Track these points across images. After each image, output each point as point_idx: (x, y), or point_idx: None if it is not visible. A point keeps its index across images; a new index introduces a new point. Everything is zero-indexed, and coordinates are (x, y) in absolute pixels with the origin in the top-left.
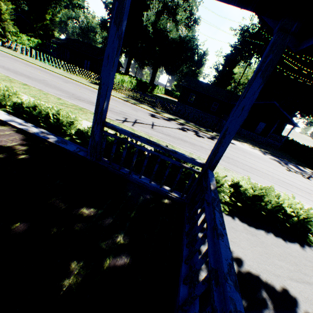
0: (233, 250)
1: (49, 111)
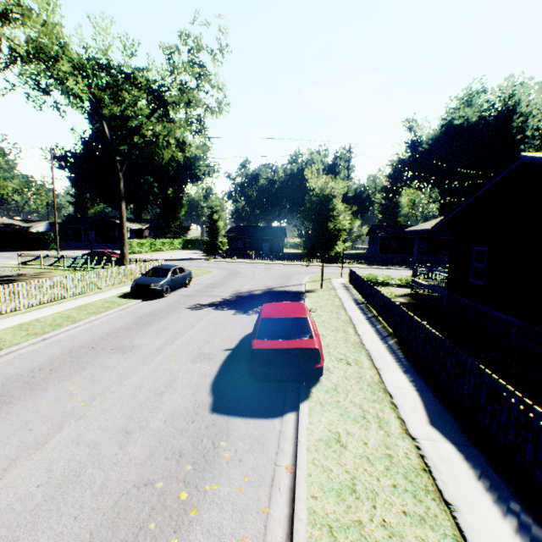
0: None
1: None
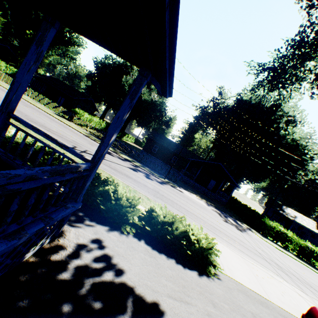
0: (119, 263)
1: None
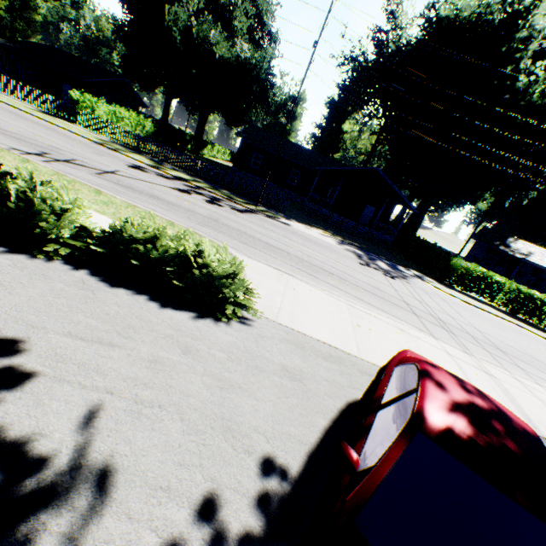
0: None
1: None
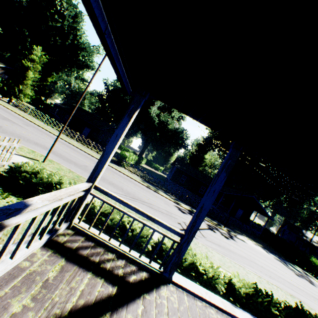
0: None
1: (196, 260)
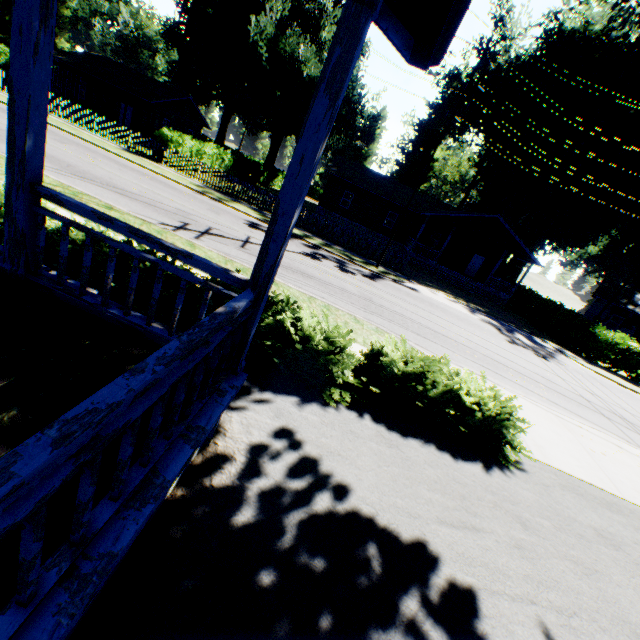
0: (337, 471)
1: None
